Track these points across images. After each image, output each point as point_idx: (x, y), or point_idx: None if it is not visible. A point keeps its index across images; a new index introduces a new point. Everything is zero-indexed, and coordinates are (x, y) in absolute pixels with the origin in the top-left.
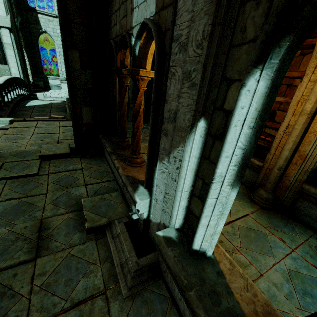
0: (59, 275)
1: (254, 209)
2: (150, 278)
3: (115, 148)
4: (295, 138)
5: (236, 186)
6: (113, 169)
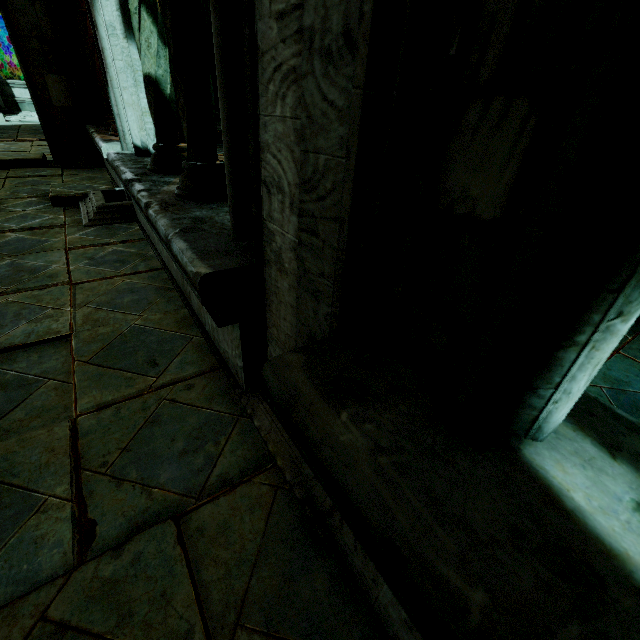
0: (11, 219)
1: None
2: (121, 218)
3: (104, 130)
4: None
5: (131, 39)
6: (110, 169)
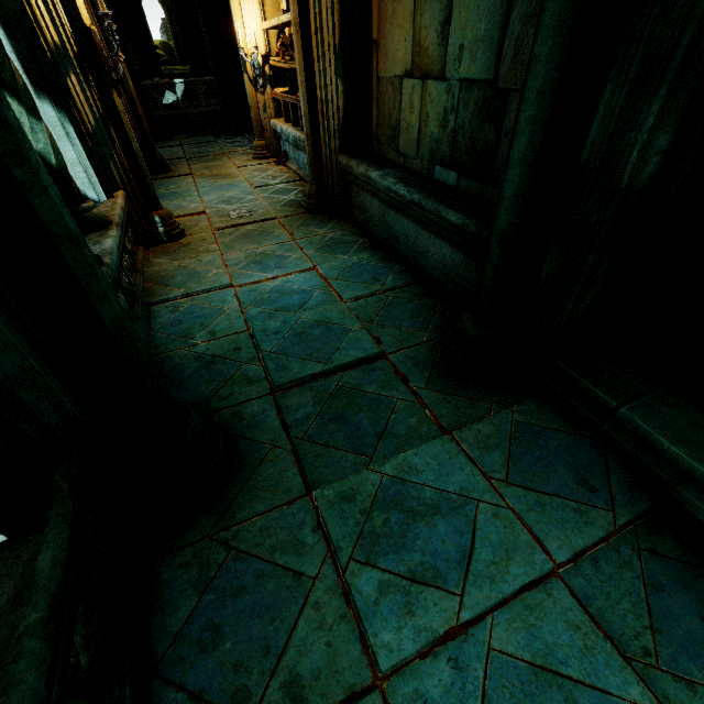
0: None
1: (294, 213)
2: None
3: None
4: (300, 75)
5: (42, 98)
6: None
